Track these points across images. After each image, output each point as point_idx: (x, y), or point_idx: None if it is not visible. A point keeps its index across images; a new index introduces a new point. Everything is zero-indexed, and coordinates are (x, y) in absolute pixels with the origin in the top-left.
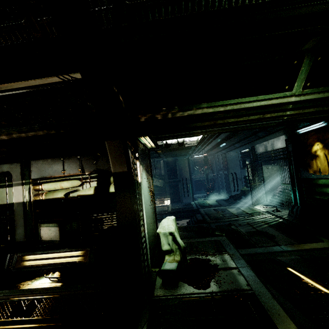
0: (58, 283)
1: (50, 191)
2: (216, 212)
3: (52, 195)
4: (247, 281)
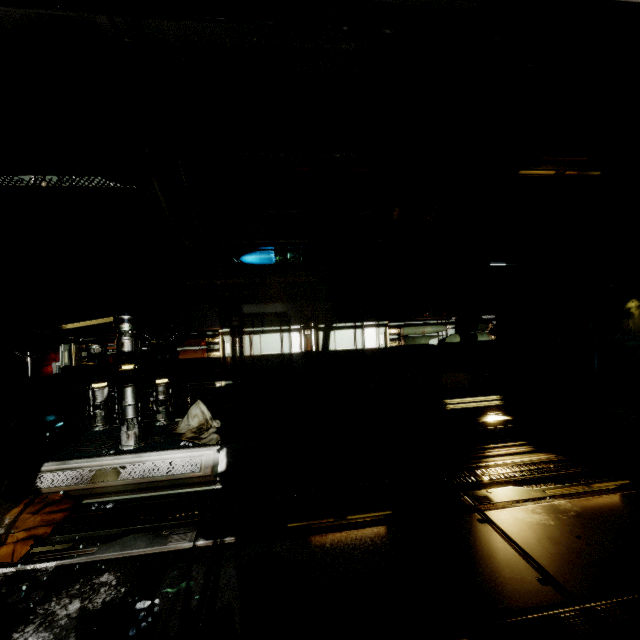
0: (516, 416)
1: (406, 336)
2: None
3: (413, 341)
4: None
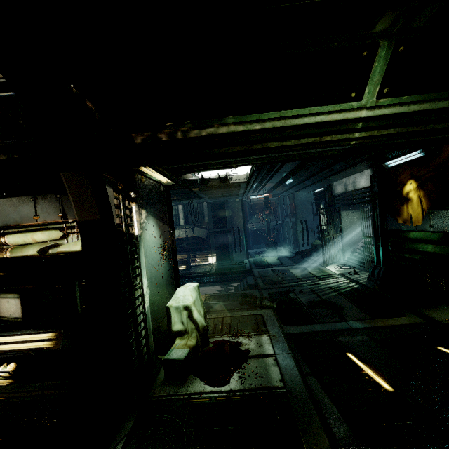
0: (8, 380)
1: (19, 246)
2: (274, 274)
3: (21, 252)
4: (282, 374)
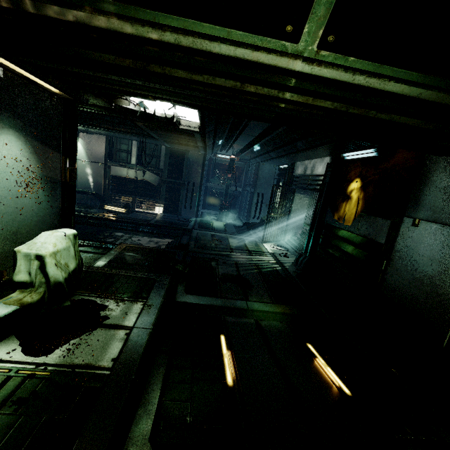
0: None
1: None
2: (211, 239)
3: None
4: (121, 353)
